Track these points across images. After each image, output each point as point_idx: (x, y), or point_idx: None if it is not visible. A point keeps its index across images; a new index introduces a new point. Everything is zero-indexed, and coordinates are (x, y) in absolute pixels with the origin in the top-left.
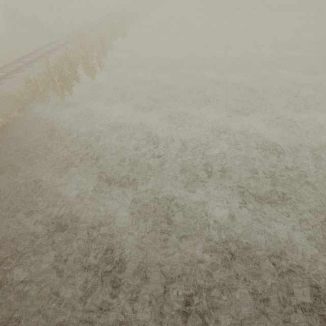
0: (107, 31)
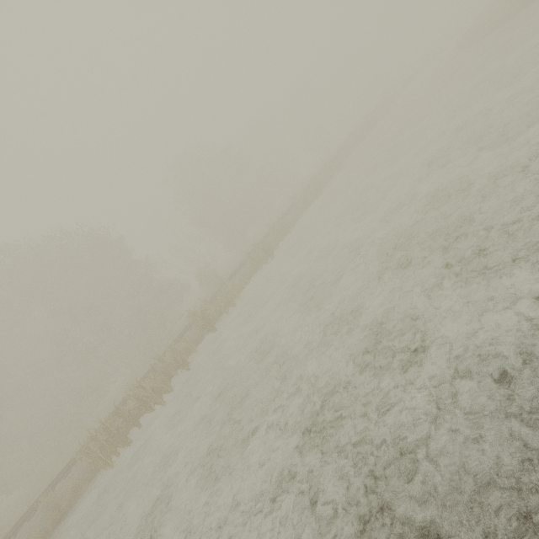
0: (226, 282)
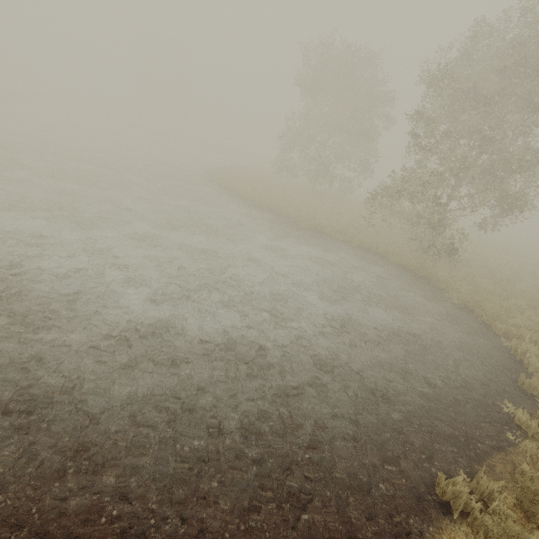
0: None
